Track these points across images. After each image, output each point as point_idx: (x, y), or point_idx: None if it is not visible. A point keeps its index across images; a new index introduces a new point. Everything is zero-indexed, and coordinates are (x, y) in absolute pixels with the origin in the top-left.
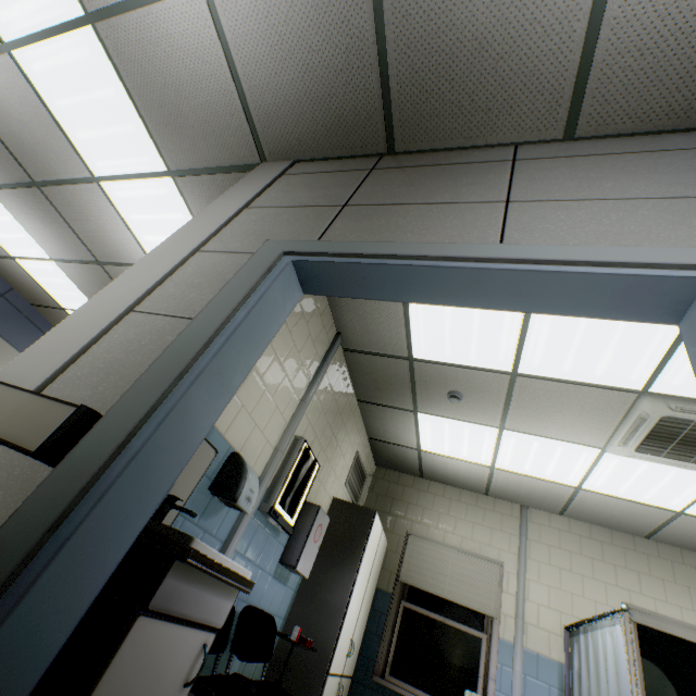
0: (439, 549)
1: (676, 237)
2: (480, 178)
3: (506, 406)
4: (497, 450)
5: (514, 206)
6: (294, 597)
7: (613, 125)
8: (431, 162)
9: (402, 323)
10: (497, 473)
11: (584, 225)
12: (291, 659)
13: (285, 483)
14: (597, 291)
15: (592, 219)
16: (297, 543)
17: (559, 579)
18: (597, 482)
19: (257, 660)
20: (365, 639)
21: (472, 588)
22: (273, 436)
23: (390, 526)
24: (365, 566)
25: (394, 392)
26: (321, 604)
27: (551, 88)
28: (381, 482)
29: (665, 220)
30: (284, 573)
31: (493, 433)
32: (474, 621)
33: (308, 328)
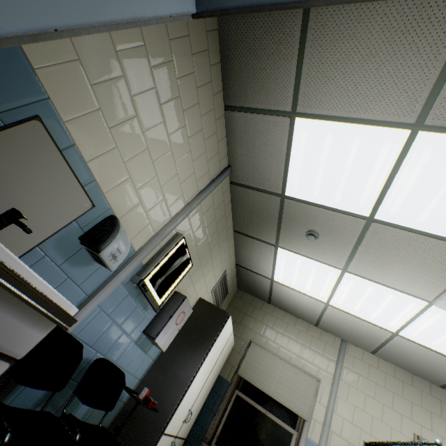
0: (272, 358)
1: None
2: None
3: (354, 250)
4: (335, 290)
5: None
6: (152, 365)
7: None
8: None
9: (283, 159)
10: (329, 309)
11: None
12: (137, 413)
13: (158, 264)
14: None
15: None
16: (161, 320)
17: (364, 402)
18: (414, 331)
19: (98, 407)
20: (202, 412)
21: (292, 393)
22: (156, 222)
23: (239, 333)
24: (213, 354)
25: (263, 226)
26: (171, 375)
27: None
28: (238, 300)
29: None
30: (146, 343)
31: (335, 273)
32: (289, 419)
33: (204, 146)
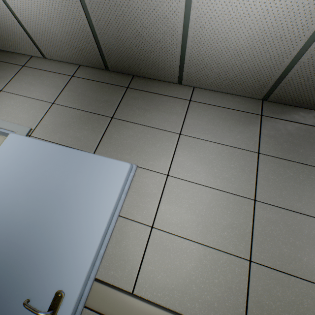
0: None
1: (22, 117)
2: (5, 74)
3: None
4: None
5: (1, 93)
6: None
7: (55, 57)
8: (0, 58)
9: None
10: None
11: (8, 107)
12: None
13: None
14: (0, 132)
15: (13, 105)
16: None
17: None
18: None
19: None
20: None
21: None
22: None
23: None
24: None
25: None
26: None
27: (25, 39)
28: None
29: (27, 109)
30: None
31: None
32: None
33: None
